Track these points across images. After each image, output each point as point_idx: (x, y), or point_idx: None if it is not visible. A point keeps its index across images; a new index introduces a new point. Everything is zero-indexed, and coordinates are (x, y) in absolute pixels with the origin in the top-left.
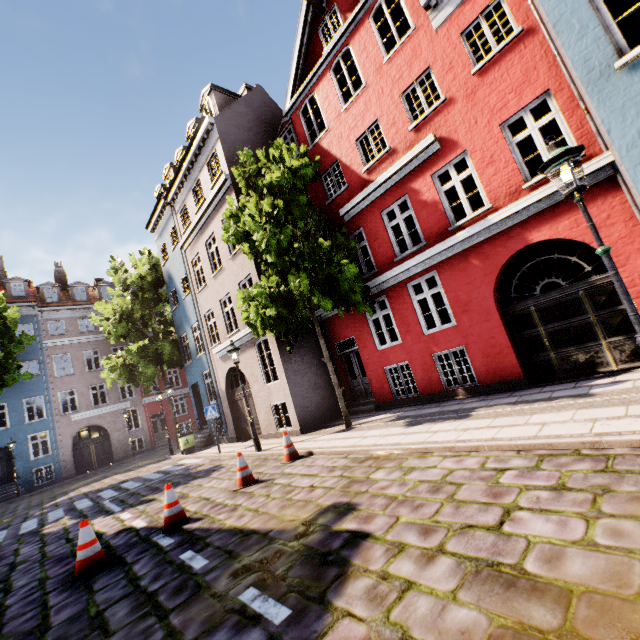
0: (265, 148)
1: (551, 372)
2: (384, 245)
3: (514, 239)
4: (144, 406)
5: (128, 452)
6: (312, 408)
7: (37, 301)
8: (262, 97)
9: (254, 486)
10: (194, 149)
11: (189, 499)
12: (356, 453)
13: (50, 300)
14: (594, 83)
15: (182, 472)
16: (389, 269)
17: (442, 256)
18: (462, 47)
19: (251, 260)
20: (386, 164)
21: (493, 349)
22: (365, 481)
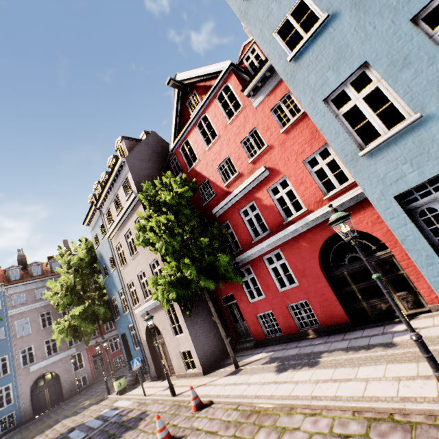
0: (160, 170)
1: (366, 316)
2: (244, 232)
3: (325, 230)
4: (86, 349)
5: (75, 390)
6: (210, 351)
7: (4, 281)
8: (155, 138)
9: None
10: (113, 176)
11: None
12: (244, 404)
13: (14, 278)
14: (350, 162)
15: (117, 419)
16: (249, 247)
17: (282, 240)
18: (272, 118)
19: None
20: (238, 182)
21: (326, 302)
22: None
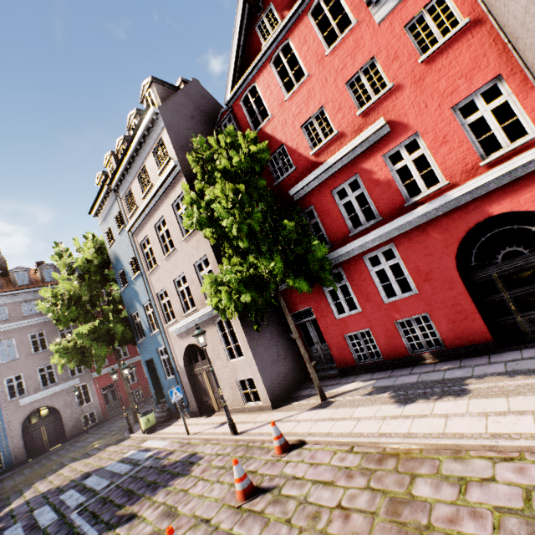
0: (207, 135)
1: (519, 334)
2: (337, 221)
3: (474, 212)
4: (94, 380)
5: (81, 428)
6: (279, 380)
7: None
8: (199, 89)
9: (259, 500)
10: (138, 138)
11: (182, 520)
12: (362, 445)
13: None
14: None
15: (153, 463)
16: (344, 243)
17: (400, 230)
18: (407, 38)
19: (207, 241)
20: (334, 147)
21: (459, 315)
22: (413, 502)
